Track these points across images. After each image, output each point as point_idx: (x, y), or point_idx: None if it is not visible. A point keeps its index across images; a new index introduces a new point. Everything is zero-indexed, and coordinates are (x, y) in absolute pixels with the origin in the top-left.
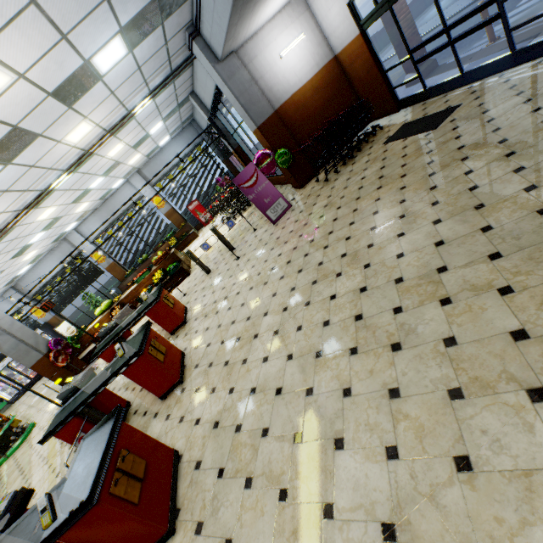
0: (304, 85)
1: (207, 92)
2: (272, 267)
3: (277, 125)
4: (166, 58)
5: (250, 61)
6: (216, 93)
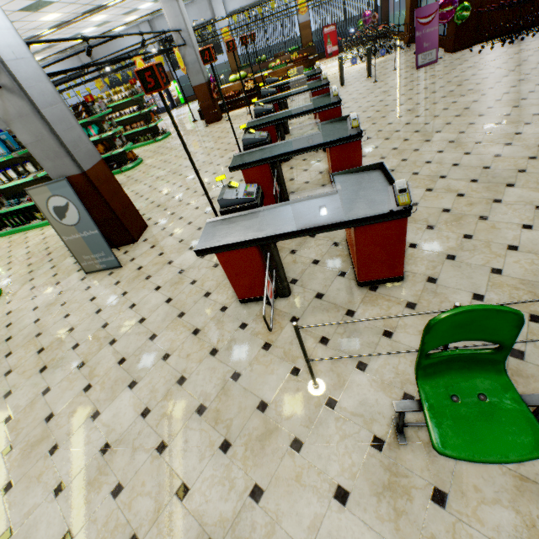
0: None
1: None
2: (410, 89)
3: None
4: None
5: None
6: None
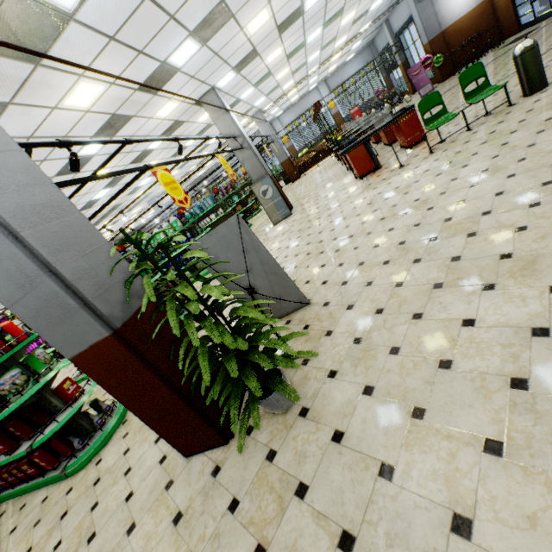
0: (464, 16)
1: (399, 20)
2: None
3: (440, 40)
4: (391, 1)
5: (436, 1)
6: (408, 21)
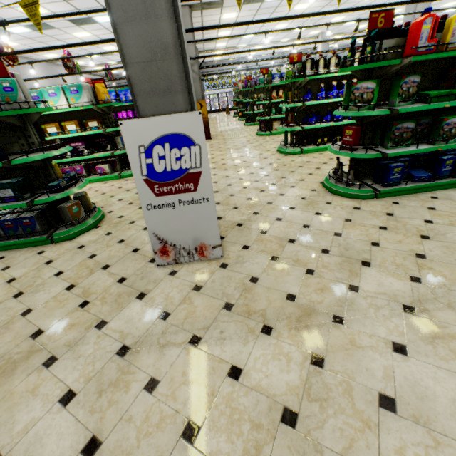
0: None
1: None
2: None
3: None
4: None
5: None
6: None
